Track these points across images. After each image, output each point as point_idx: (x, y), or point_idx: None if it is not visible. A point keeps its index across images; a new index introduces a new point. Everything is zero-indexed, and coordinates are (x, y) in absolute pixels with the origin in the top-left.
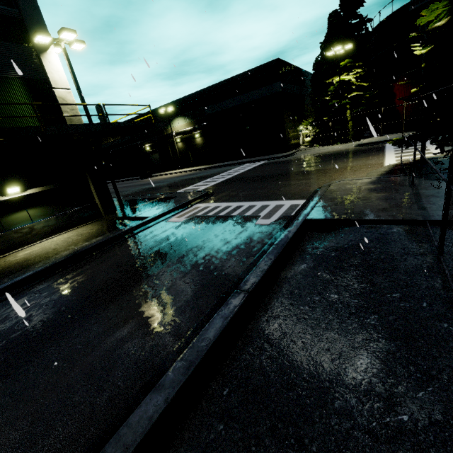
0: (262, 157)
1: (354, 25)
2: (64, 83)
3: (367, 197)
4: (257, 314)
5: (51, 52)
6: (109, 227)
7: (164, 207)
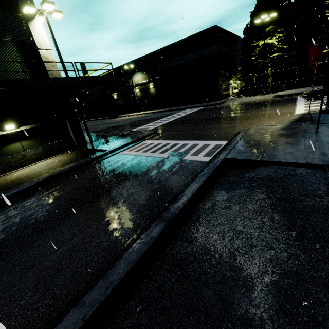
0: (199, 104)
1: None
2: (46, 45)
3: (277, 142)
4: (175, 239)
5: (36, 20)
6: (80, 156)
7: (120, 142)
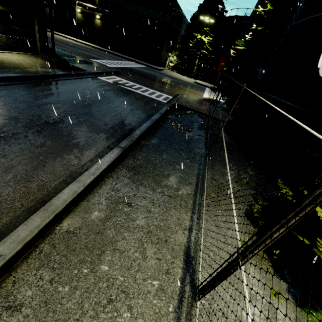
0: (143, 62)
1: (219, 9)
2: None
3: (195, 104)
4: (161, 122)
5: None
6: (52, 65)
7: (93, 68)
